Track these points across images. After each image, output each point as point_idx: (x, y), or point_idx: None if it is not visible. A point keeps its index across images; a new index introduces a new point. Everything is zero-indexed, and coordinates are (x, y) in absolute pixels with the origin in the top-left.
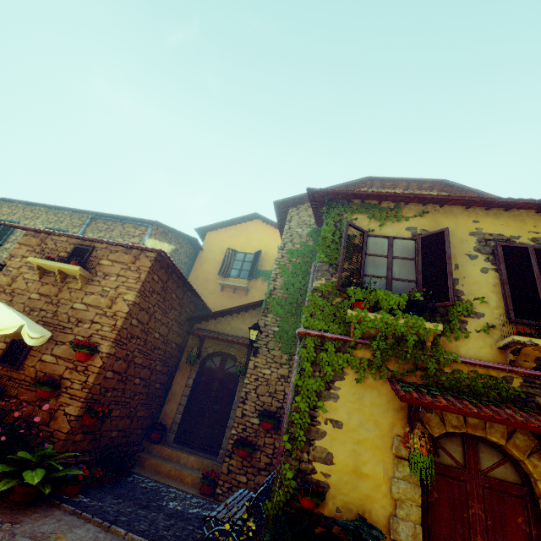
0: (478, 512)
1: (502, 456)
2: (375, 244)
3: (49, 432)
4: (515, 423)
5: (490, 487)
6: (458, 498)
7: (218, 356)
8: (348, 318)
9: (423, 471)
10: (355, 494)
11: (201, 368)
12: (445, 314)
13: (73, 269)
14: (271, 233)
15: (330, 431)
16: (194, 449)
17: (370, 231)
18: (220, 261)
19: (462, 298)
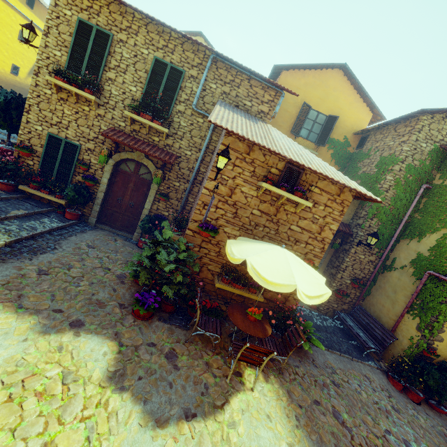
0: None
1: None
2: None
3: (286, 307)
4: None
5: None
6: None
7: None
8: None
9: None
10: (446, 352)
11: None
12: None
13: (307, 205)
14: (349, 94)
15: (446, 331)
16: None
17: None
18: (292, 115)
19: None
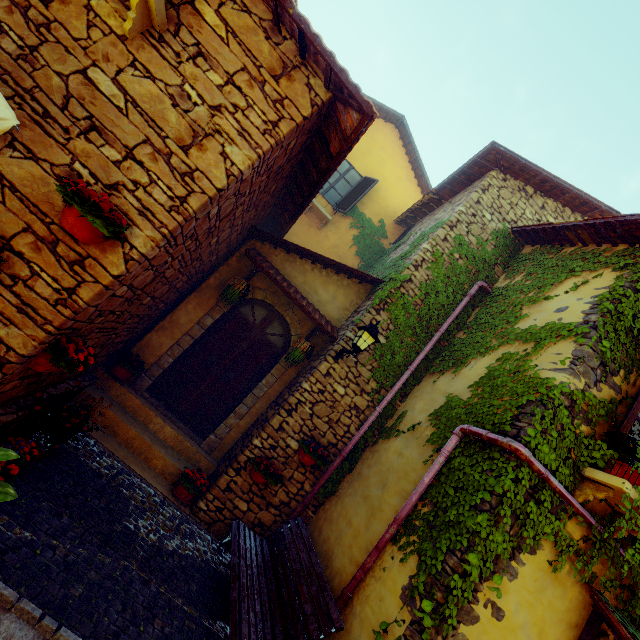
0: None
1: None
2: None
3: None
4: None
5: None
6: None
7: (264, 308)
8: (625, 497)
9: None
10: None
11: (231, 311)
12: None
13: None
14: (400, 165)
15: (485, 619)
16: (173, 413)
17: None
18: None
19: None
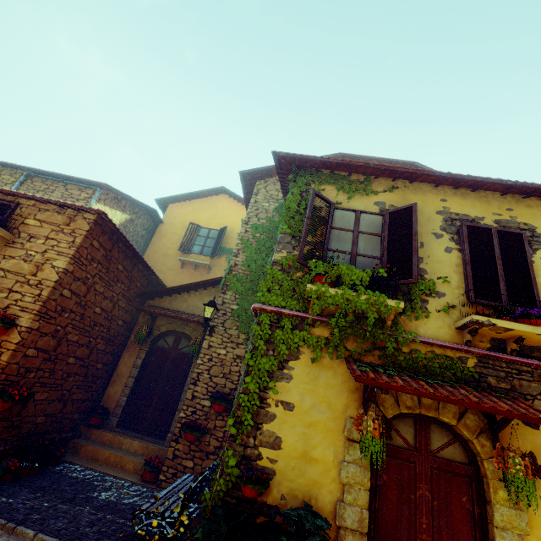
0: (425, 493)
1: (452, 437)
2: (342, 218)
3: None
4: (469, 404)
5: (439, 467)
6: (407, 480)
7: (172, 335)
8: (307, 293)
9: (374, 455)
10: (302, 479)
11: (152, 348)
12: (408, 293)
13: None
14: (238, 210)
15: (280, 414)
16: (140, 433)
17: (338, 203)
18: (181, 236)
19: (425, 277)
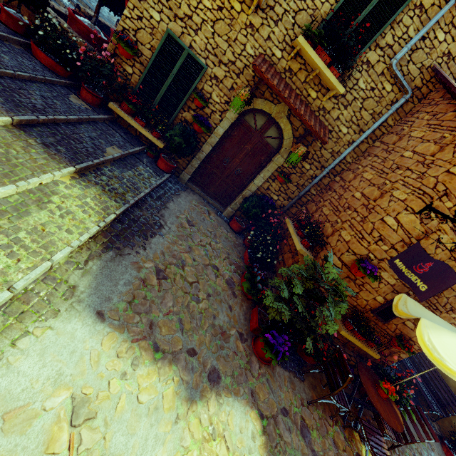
0: None
1: None
2: None
3: (384, 360)
4: None
5: None
6: None
7: None
8: None
9: None
10: None
11: None
12: None
13: None
14: None
15: None
16: None
17: None
18: None
19: None
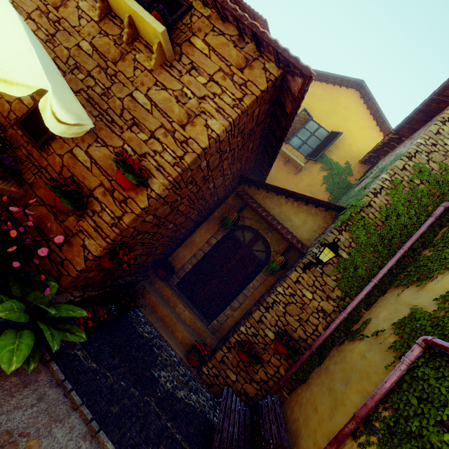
0: None
1: None
2: None
3: (59, 257)
4: None
5: None
6: None
7: (251, 232)
8: None
9: None
10: None
11: (228, 234)
12: None
13: (154, 26)
14: (362, 118)
15: None
16: (191, 302)
17: None
18: None
19: None
